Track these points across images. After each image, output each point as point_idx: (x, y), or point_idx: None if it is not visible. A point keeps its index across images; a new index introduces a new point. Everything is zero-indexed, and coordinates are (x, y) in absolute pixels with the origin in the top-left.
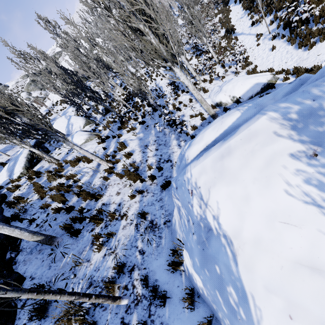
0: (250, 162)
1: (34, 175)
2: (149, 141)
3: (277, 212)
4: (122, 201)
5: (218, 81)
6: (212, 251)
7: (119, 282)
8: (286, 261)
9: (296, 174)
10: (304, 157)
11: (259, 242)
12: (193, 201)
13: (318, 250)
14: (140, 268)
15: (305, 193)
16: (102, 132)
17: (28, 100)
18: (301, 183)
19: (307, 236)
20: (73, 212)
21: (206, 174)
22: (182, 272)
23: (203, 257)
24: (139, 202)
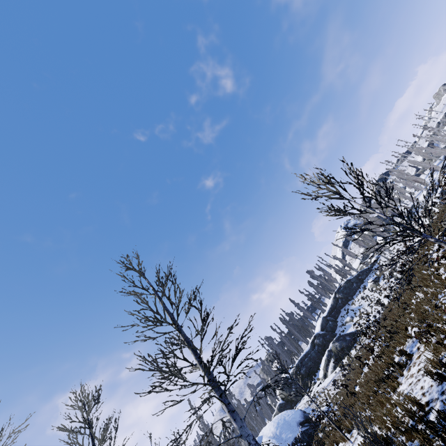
0: None
1: None
2: None
3: None
4: None
5: None
6: None
7: None
8: None
9: None
10: None
11: None
12: None
13: None
14: None
15: None
16: None
17: None
18: None
19: None
20: None
21: None
22: None
23: None
24: None
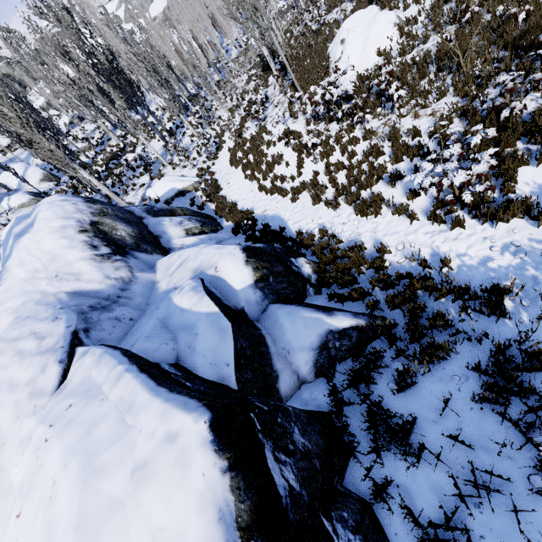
0: None
1: None
2: None
3: None
4: None
5: (180, 169)
6: None
7: None
8: None
9: None
10: None
11: None
12: None
13: None
14: None
15: None
16: None
17: None
18: None
19: None
20: None
21: None
22: None
23: None
24: None
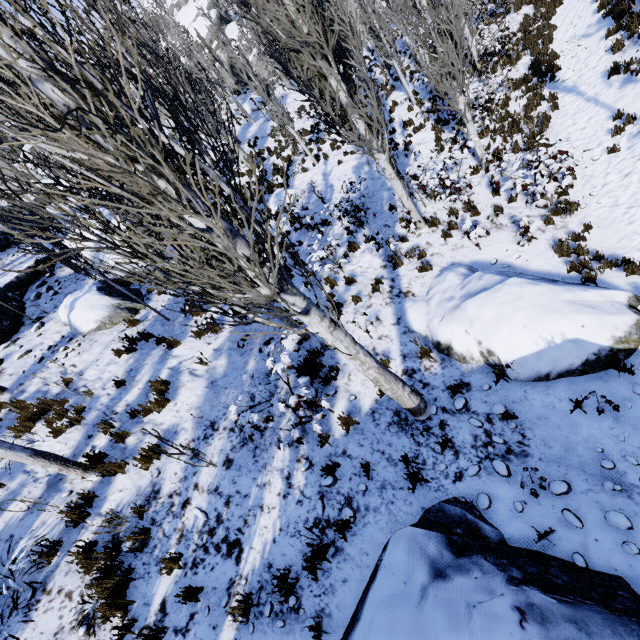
0: None
1: None
2: (225, 409)
3: None
4: None
5: (466, 239)
6: None
7: None
8: None
9: None
10: None
11: None
12: None
13: None
14: None
15: None
16: (151, 301)
17: None
18: None
19: None
20: None
21: None
22: None
23: None
24: None
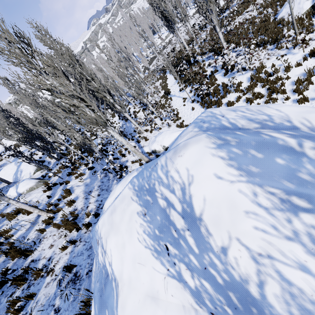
0: (124, 217)
1: None
2: (93, 187)
3: (136, 255)
4: (53, 255)
5: (156, 131)
6: (105, 296)
7: None
8: (142, 295)
9: (140, 227)
10: (142, 215)
11: (131, 281)
12: (99, 250)
13: (153, 282)
14: None
15: (145, 240)
16: (51, 179)
17: None
18: (142, 233)
19: (149, 272)
20: None
21: (105, 226)
22: None
23: (100, 303)
24: (70, 253)
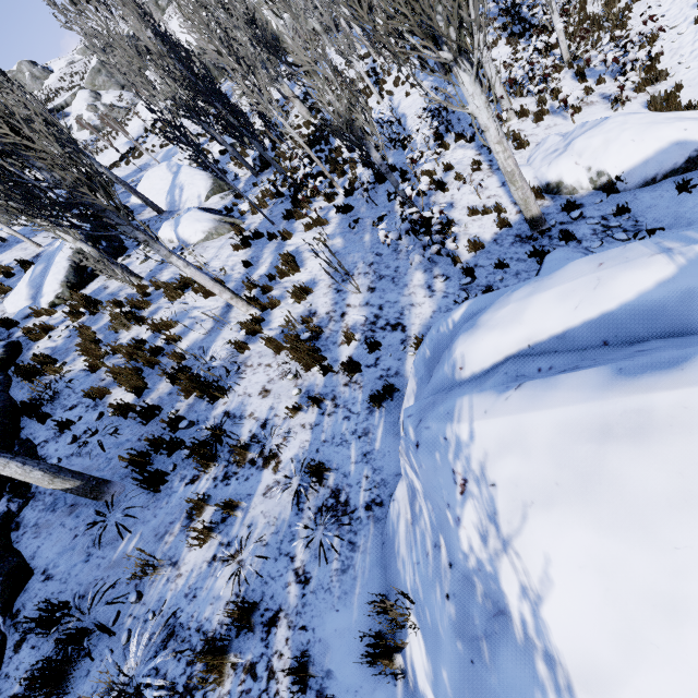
0: None
1: (84, 307)
2: (354, 264)
3: None
4: (271, 417)
5: (559, 119)
6: (500, 685)
7: (237, 649)
8: None
9: None
10: None
11: None
12: (464, 513)
13: None
14: (294, 625)
15: None
16: (247, 219)
17: (92, 111)
18: None
19: None
20: (156, 421)
21: (526, 458)
22: (397, 671)
23: (468, 682)
24: (312, 428)
